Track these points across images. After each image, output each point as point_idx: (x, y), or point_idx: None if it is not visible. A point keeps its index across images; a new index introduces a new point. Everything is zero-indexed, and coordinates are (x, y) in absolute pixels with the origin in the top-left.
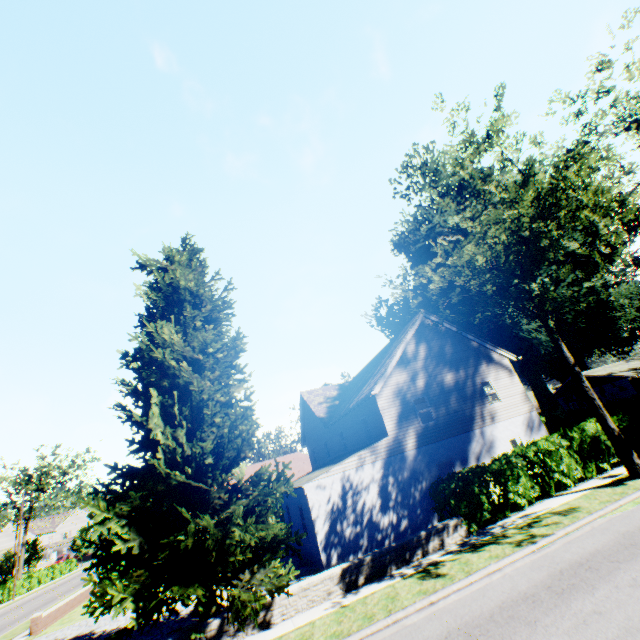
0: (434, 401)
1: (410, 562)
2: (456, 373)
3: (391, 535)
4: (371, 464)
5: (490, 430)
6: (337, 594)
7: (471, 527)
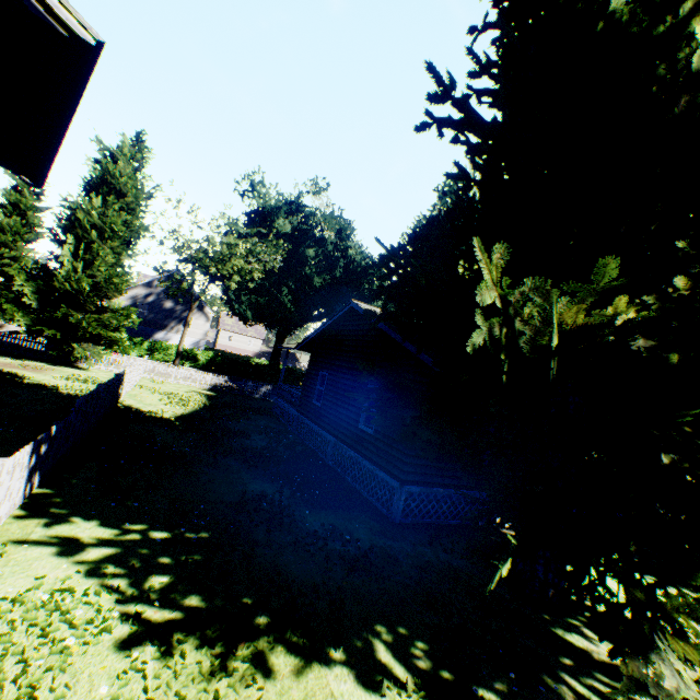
0: (152, 310)
1: None
2: (176, 305)
3: None
4: None
5: (172, 335)
6: None
7: None
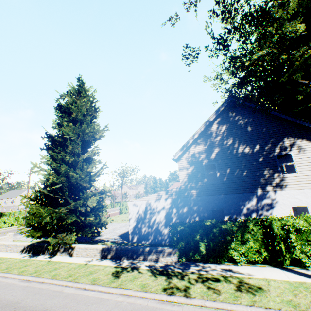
0: (222, 167)
1: (135, 260)
2: (252, 146)
3: (167, 239)
4: (164, 200)
5: (272, 195)
6: (98, 257)
7: (186, 258)
